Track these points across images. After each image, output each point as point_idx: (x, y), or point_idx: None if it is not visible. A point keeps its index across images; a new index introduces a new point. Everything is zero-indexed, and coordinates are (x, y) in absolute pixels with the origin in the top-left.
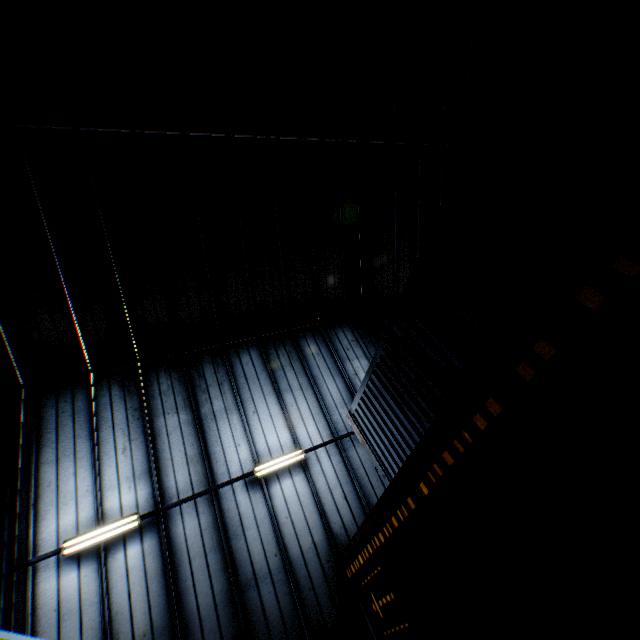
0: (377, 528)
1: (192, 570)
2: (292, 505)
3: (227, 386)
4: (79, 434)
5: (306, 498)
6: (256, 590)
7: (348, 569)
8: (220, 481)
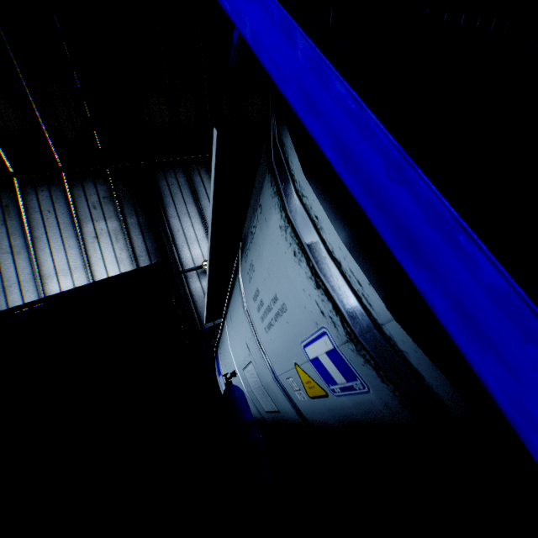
0: None
1: None
2: None
3: None
4: (187, 201)
5: None
6: None
7: None
8: None
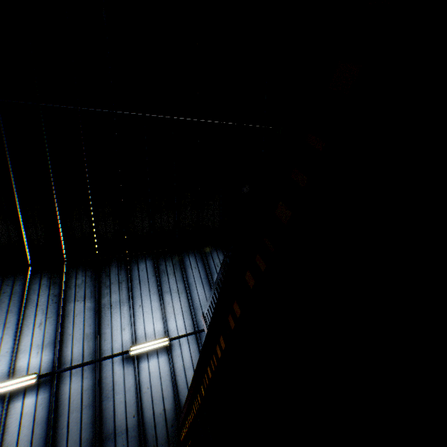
0: (189, 410)
1: (69, 421)
2: (154, 379)
3: (124, 285)
4: (11, 309)
5: (165, 374)
6: (113, 442)
7: (181, 435)
8: (104, 355)
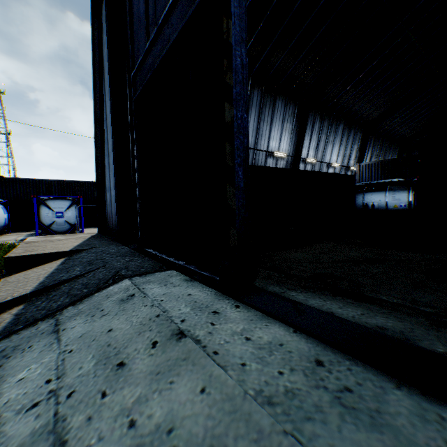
0: None
1: None
2: None
3: (334, 134)
4: (310, 128)
5: None
6: None
7: None
8: (323, 161)
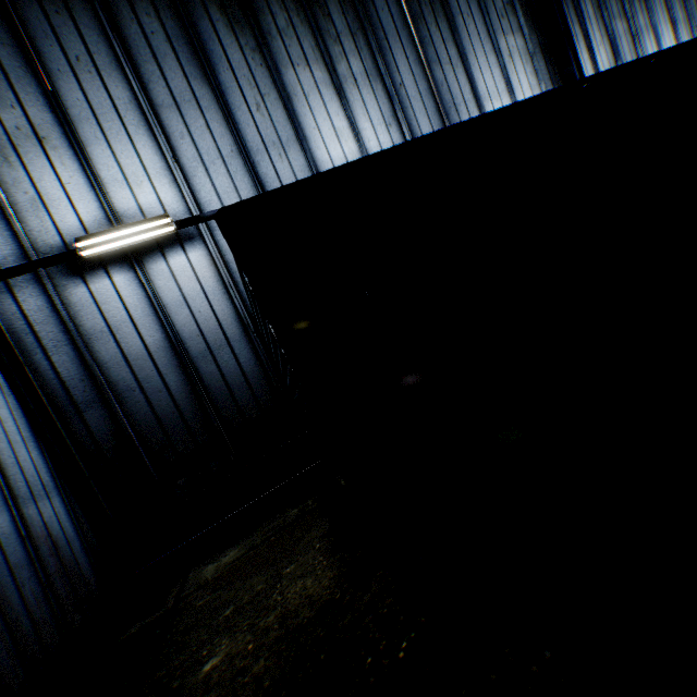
0: None
1: None
2: None
3: (642, 5)
4: (572, 21)
5: None
6: None
7: None
8: None
